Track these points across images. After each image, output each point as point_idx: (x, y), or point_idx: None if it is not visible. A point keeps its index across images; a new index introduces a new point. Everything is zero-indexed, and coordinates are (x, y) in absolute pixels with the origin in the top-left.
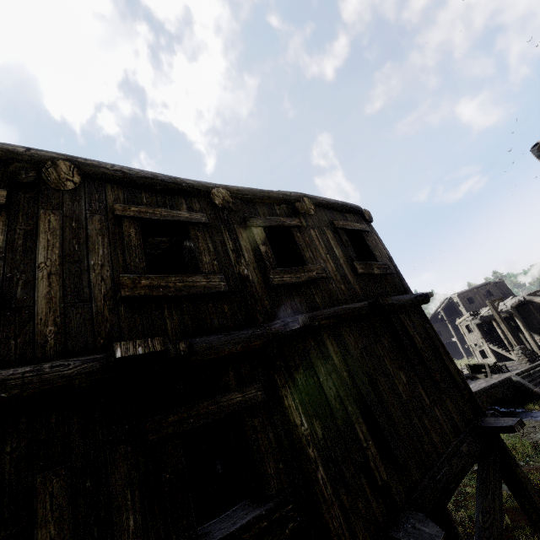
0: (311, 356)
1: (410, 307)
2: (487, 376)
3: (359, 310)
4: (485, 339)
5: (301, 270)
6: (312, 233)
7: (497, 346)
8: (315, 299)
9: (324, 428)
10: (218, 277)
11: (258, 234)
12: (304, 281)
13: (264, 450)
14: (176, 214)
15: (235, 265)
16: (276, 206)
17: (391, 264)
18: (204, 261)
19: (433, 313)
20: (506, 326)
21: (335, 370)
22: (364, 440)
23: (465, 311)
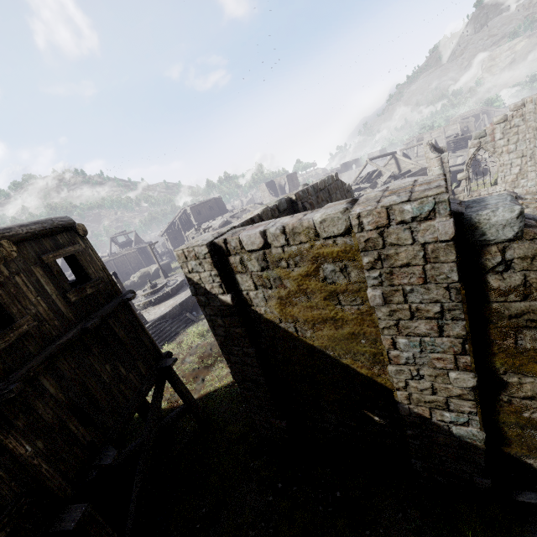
0: (30, 401)
1: (119, 308)
2: None
3: (73, 339)
4: None
5: (10, 331)
6: (18, 280)
7: None
8: (28, 350)
9: (45, 441)
10: None
11: None
12: (14, 341)
13: None
14: None
15: None
16: None
17: (105, 274)
18: None
19: (172, 221)
20: None
21: (52, 399)
22: (76, 430)
23: (195, 222)
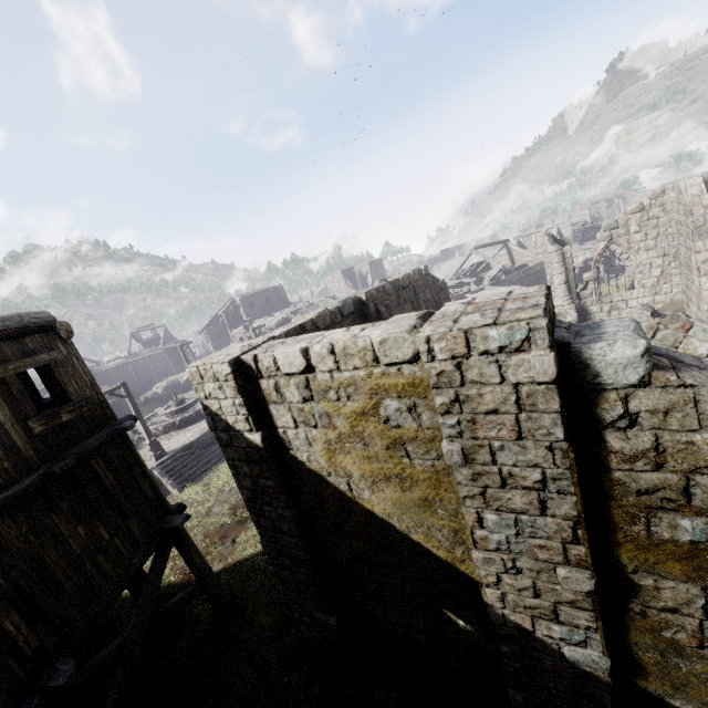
0: None
1: (110, 441)
2: None
3: (29, 490)
4: None
5: None
6: None
7: None
8: None
9: None
10: None
11: None
12: None
13: None
14: None
15: None
16: None
17: (93, 393)
18: None
19: (215, 315)
20: None
21: None
22: (15, 630)
23: (245, 317)
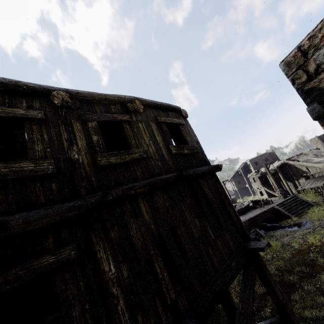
0: (126, 217)
1: (208, 174)
2: (261, 207)
3: (169, 180)
4: (262, 185)
5: (126, 153)
6: (140, 125)
7: (268, 189)
8: (136, 174)
9: (129, 269)
10: (47, 162)
11: (92, 127)
12: (127, 161)
13: (72, 298)
14: (11, 111)
15: (68, 151)
16: (112, 106)
17: (198, 146)
18: (36, 150)
19: (236, 171)
20: (273, 178)
21: (144, 225)
22: (160, 274)
23: (253, 169)
